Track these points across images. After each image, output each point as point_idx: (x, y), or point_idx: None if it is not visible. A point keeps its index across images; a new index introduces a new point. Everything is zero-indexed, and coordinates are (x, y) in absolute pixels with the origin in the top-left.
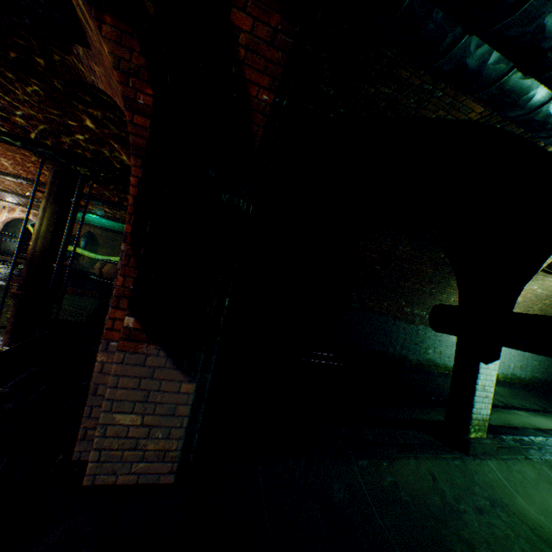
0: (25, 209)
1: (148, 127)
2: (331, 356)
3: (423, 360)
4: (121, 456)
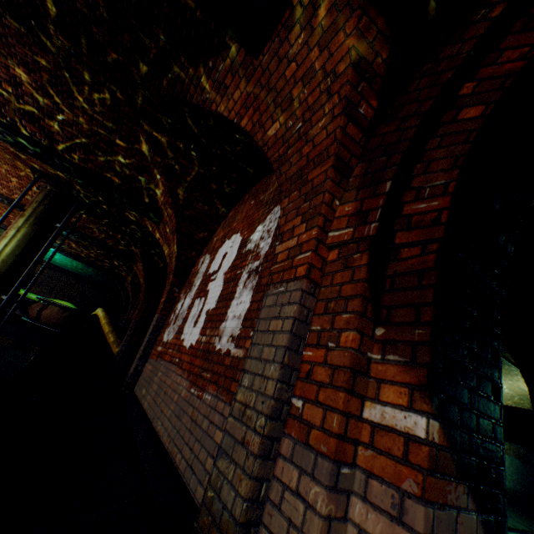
0: None
1: (357, 140)
2: None
3: None
4: None
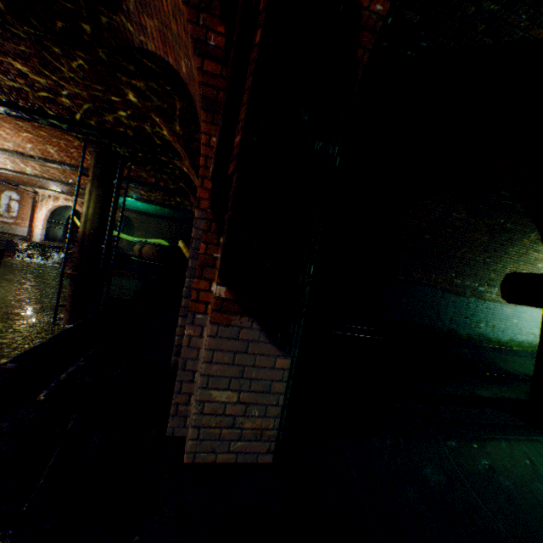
0: (67, 197)
1: (219, 74)
2: (376, 331)
3: (474, 334)
4: (219, 434)
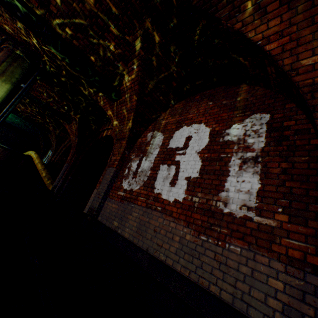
0: None
1: None
2: None
3: None
4: None
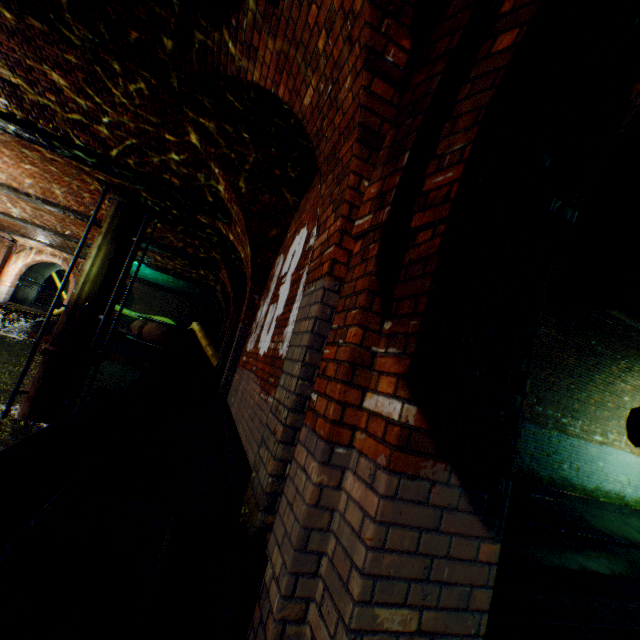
0: (55, 252)
1: (388, 99)
2: None
3: (557, 477)
4: None
